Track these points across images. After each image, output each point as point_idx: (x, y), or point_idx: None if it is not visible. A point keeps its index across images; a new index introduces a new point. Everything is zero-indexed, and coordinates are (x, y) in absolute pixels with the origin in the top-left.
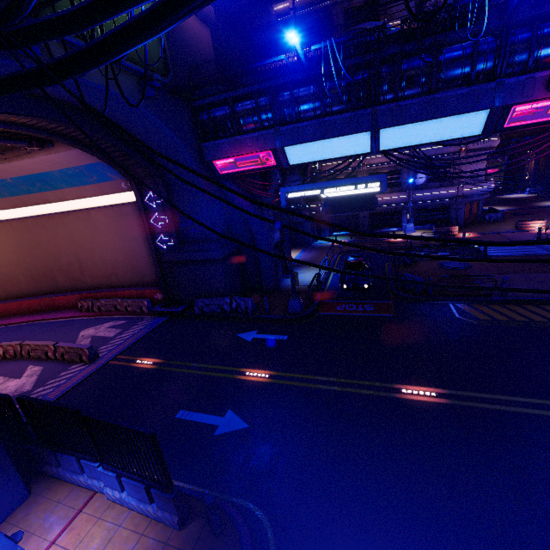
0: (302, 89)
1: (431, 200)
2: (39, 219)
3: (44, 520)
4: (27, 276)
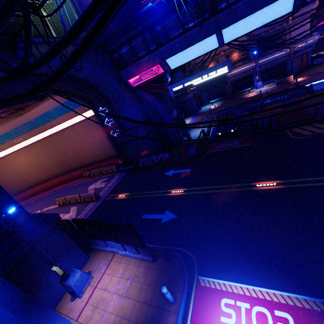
0: (167, 19)
1: (272, 62)
2: (52, 136)
3: (98, 266)
4: (56, 166)
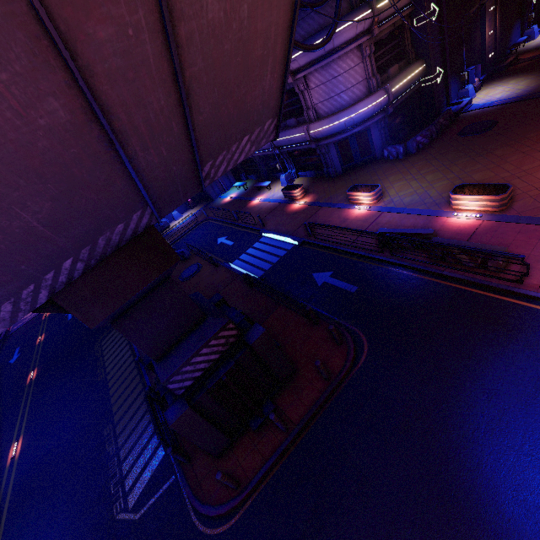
0: None
1: (293, 144)
2: None
3: None
4: None
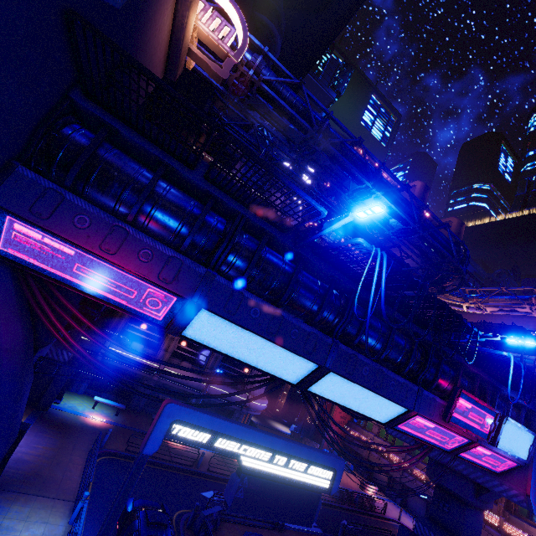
0: (271, 253)
1: (223, 399)
2: None
3: None
4: None
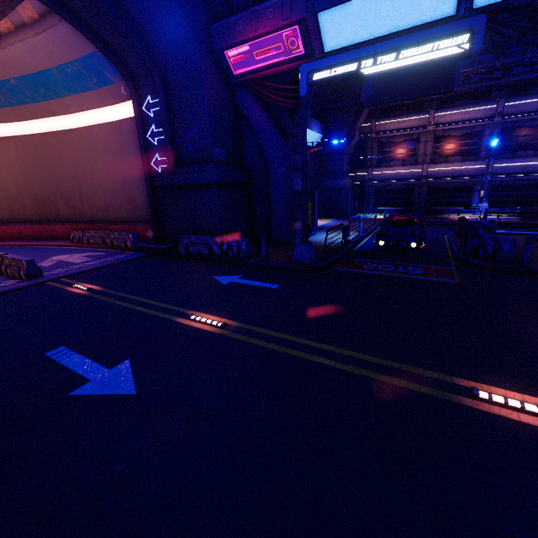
0: None
1: (519, 174)
2: (45, 136)
3: None
4: (32, 199)
